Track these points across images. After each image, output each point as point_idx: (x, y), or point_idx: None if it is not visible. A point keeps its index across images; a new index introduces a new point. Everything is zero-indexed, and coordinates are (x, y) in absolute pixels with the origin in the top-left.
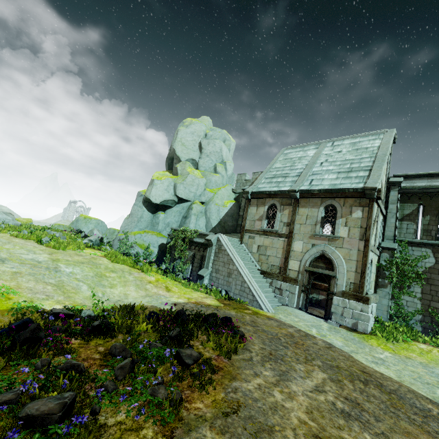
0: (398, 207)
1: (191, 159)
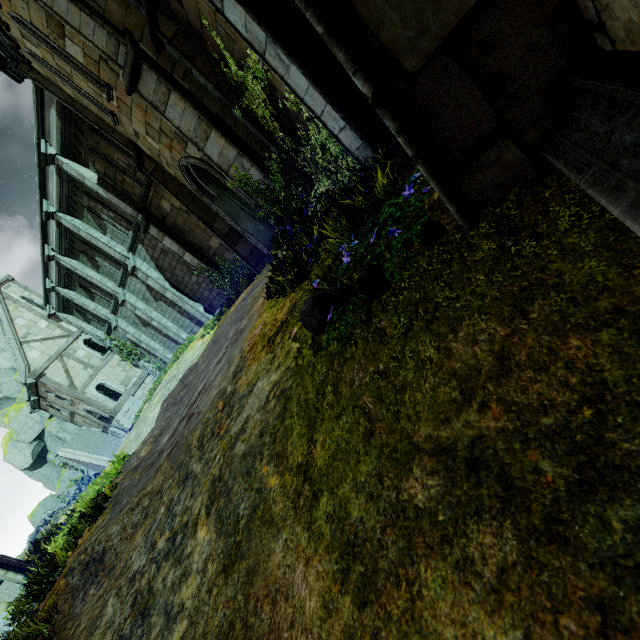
0: (77, 319)
1: (0, 401)
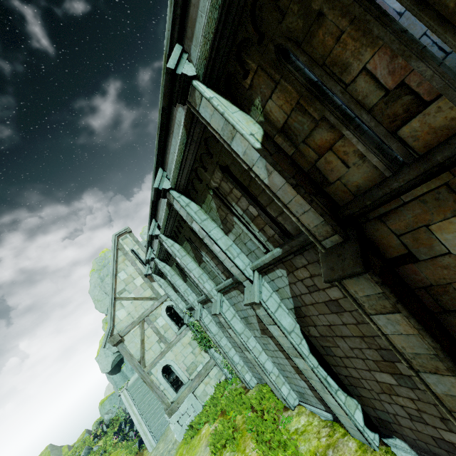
0: (167, 284)
1: None
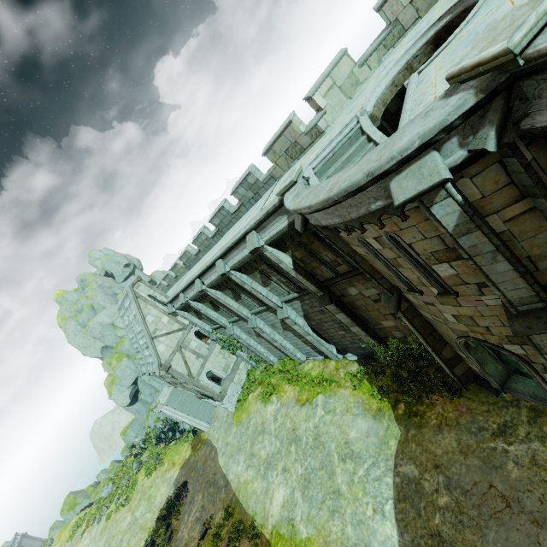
0: (191, 315)
1: (102, 348)
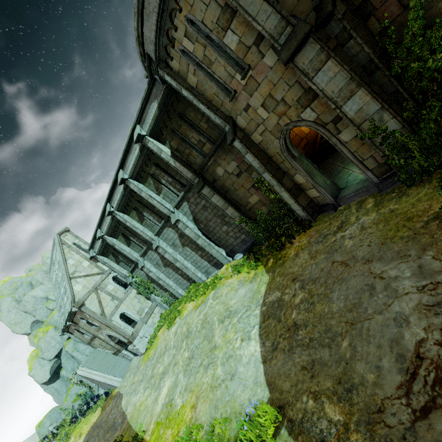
0: (110, 260)
1: (32, 323)
